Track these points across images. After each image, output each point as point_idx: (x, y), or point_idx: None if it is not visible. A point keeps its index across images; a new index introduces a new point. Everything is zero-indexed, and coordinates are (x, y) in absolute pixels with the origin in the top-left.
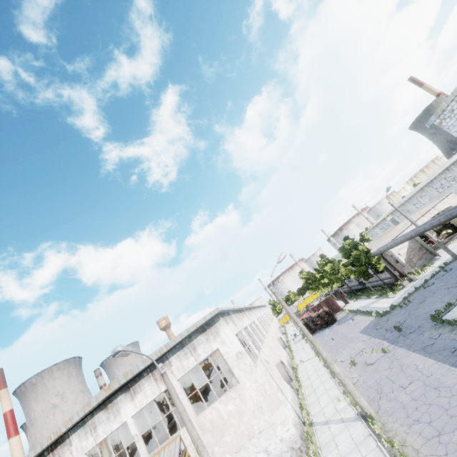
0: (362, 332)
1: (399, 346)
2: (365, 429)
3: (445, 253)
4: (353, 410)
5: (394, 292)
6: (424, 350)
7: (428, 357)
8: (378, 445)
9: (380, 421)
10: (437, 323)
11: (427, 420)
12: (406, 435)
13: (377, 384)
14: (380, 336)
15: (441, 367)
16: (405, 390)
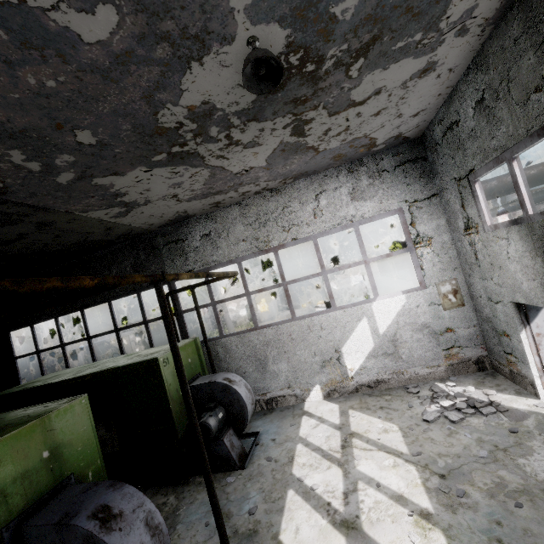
0: None
1: None
2: None
3: None
4: None
5: None
6: None
7: None
8: None
9: None
10: None
11: None
12: None
13: None
14: None
15: None
16: None
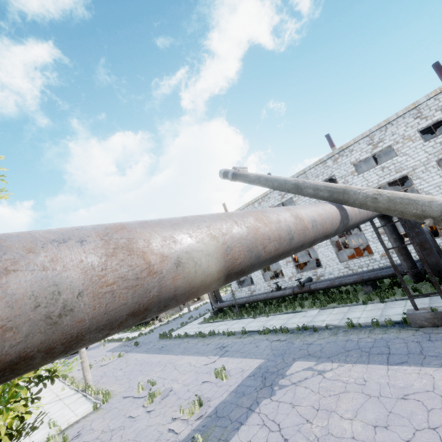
0: (108, 351)
1: (132, 352)
2: (80, 395)
3: (187, 309)
4: (75, 390)
5: (147, 327)
6: (146, 351)
7: (146, 353)
8: (86, 398)
9: (95, 388)
10: (161, 339)
11: (127, 377)
12: (110, 387)
13: (104, 373)
14: (122, 350)
15: (150, 355)
16: (122, 370)
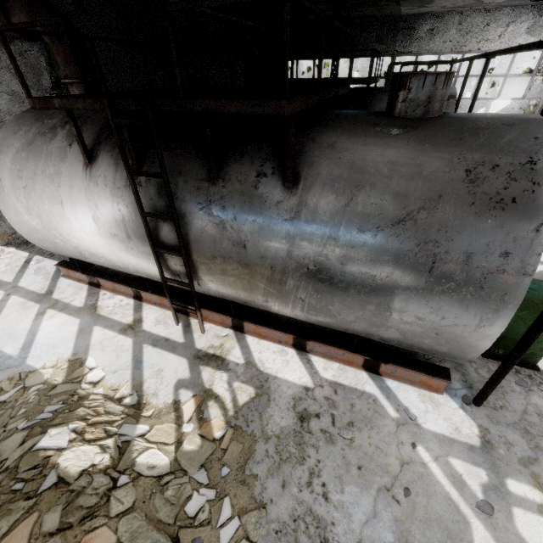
0: None
1: None
2: None
3: None
4: None
5: None
6: None
7: None
8: None
9: None
10: None
11: None
12: None
13: None
14: None
15: None
16: None
